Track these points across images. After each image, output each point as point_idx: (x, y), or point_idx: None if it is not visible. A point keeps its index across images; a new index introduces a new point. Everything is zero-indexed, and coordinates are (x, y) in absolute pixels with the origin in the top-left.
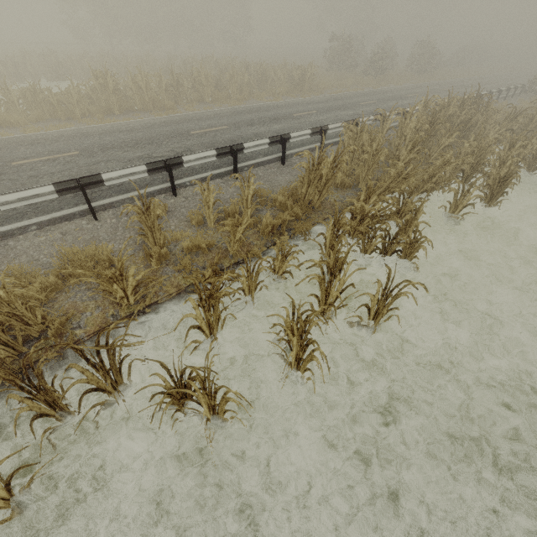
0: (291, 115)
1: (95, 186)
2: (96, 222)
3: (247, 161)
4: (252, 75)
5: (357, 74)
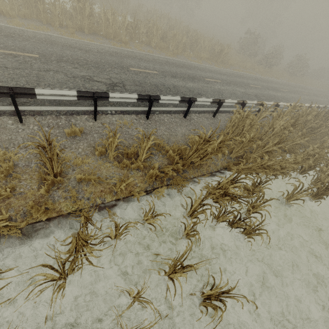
0: (203, 78)
1: (27, 96)
2: (20, 125)
3: (160, 107)
4: (189, 38)
5: (254, 61)
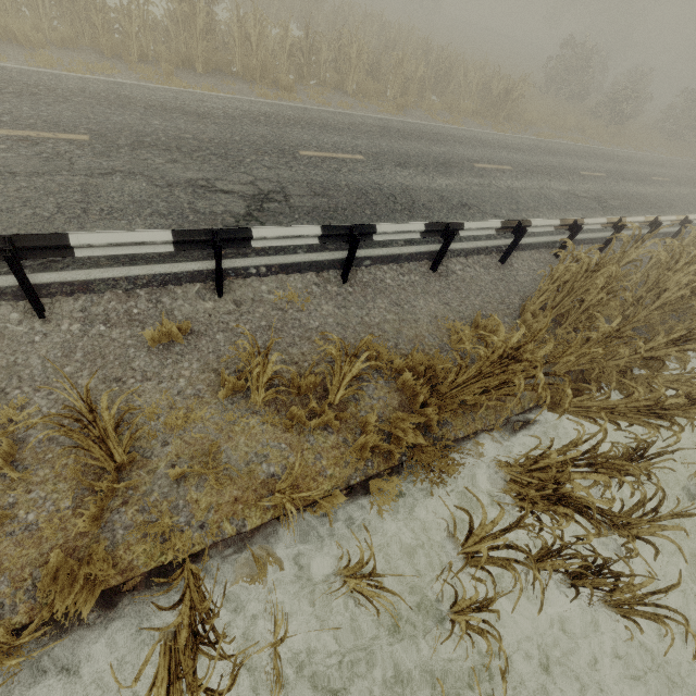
0: (471, 164)
1: (51, 253)
2: (39, 324)
3: (375, 247)
4: (431, 67)
5: (581, 110)
